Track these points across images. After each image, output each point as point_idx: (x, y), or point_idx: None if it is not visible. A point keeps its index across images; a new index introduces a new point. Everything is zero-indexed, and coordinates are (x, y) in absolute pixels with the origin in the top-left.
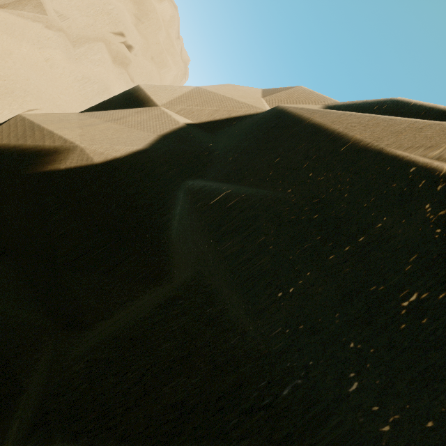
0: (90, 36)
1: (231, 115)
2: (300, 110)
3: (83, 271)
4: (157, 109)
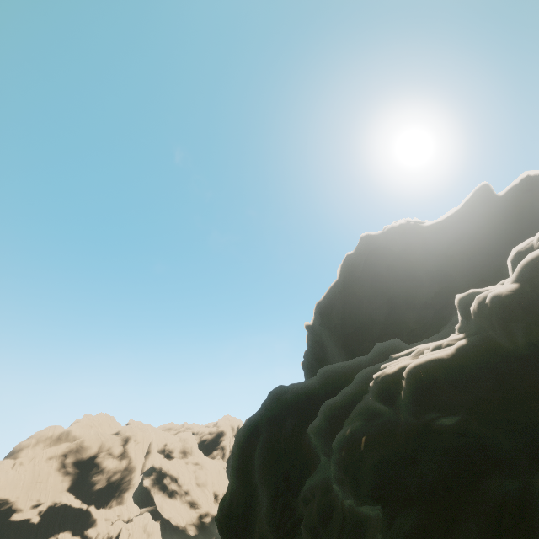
0: None
1: None
2: None
3: None
4: None
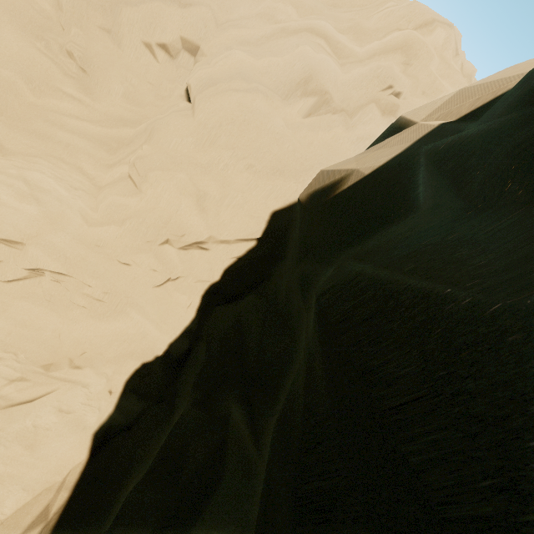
0: (363, 103)
1: (496, 95)
2: None
3: (358, 245)
4: (416, 125)
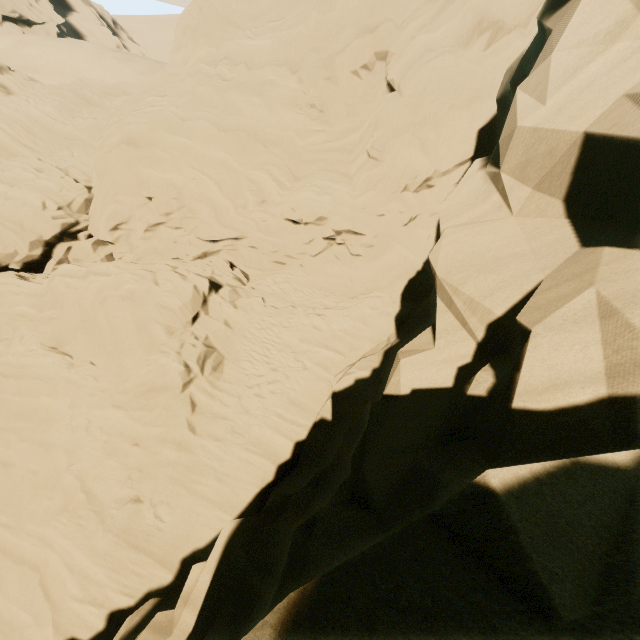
0: (533, 11)
1: None
2: None
3: None
4: None
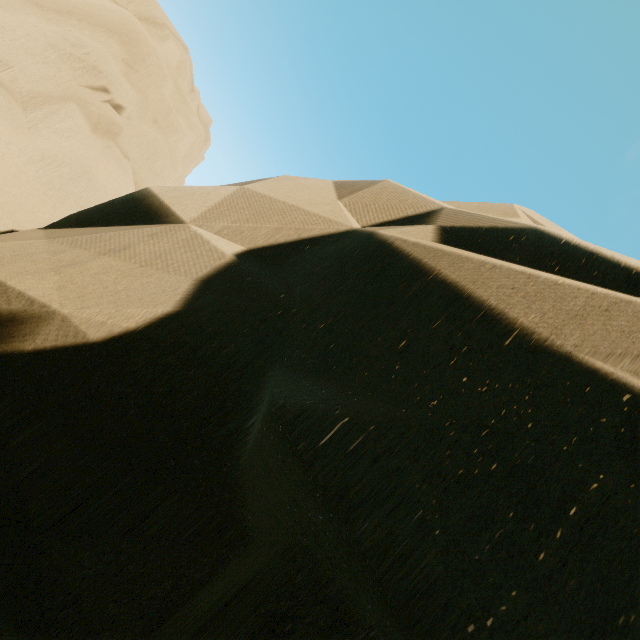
0: (53, 93)
1: (301, 235)
2: (415, 248)
3: (84, 537)
4: (185, 228)
